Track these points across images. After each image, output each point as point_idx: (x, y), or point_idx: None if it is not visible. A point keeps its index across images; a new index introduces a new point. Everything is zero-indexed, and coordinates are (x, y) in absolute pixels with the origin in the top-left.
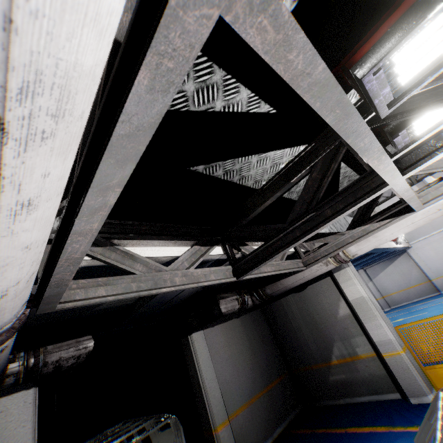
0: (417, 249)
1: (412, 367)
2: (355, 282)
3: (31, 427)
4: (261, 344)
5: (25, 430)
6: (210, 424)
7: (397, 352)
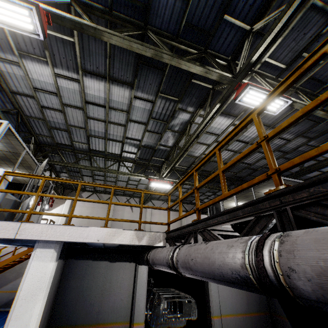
0: None
1: None
2: None
3: (146, 276)
4: None
5: (144, 276)
6: (210, 312)
7: None
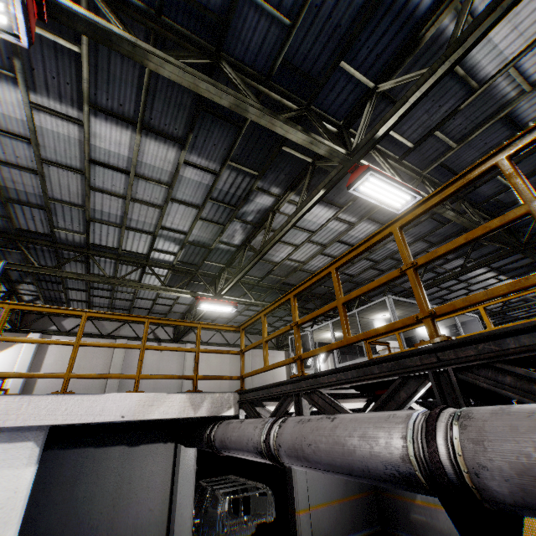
0: None
1: None
2: None
3: (194, 463)
4: None
5: (191, 464)
6: (294, 506)
7: None
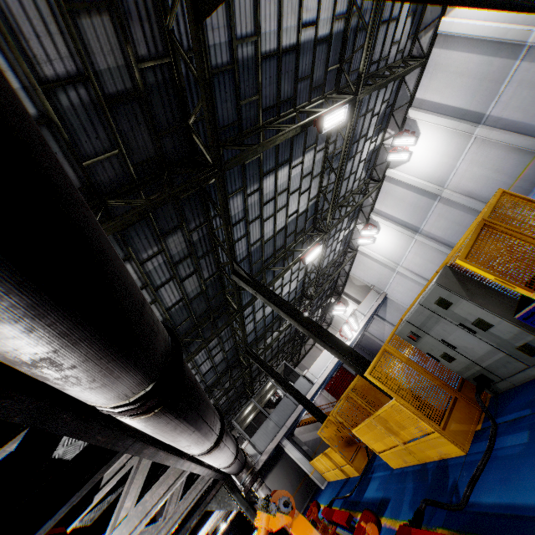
0: (391, 294)
1: (315, 479)
2: (289, 453)
3: None
4: (289, 471)
5: None
6: None
7: (310, 475)
